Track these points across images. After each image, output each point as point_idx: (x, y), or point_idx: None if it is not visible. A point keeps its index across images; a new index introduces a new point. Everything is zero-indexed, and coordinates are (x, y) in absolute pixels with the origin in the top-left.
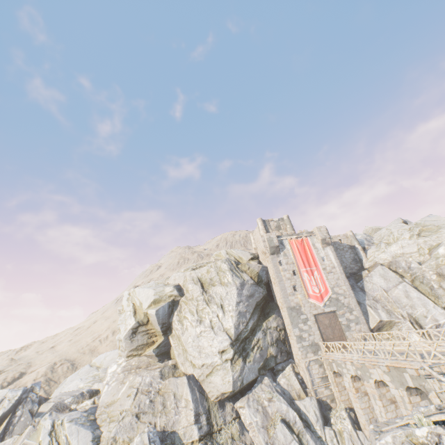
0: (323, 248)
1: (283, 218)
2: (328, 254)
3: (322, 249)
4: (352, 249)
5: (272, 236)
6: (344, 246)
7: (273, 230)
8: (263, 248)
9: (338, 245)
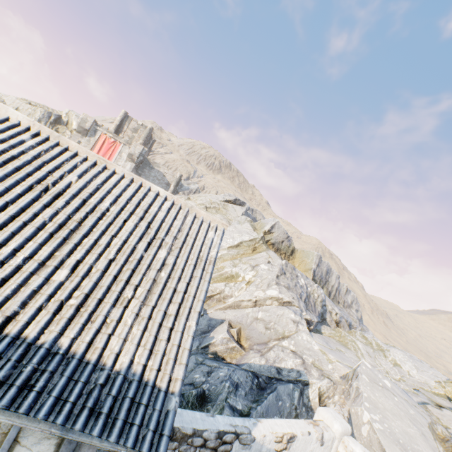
0: (127, 161)
1: (147, 127)
2: (126, 167)
3: (125, 161)
4: (167, 186)
5: (89, 120)
6: (163, 179)
7: (129, 129)
8: (77, 124)
9: (160, 175)
